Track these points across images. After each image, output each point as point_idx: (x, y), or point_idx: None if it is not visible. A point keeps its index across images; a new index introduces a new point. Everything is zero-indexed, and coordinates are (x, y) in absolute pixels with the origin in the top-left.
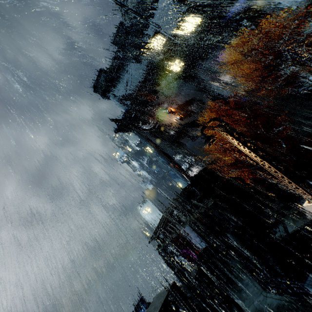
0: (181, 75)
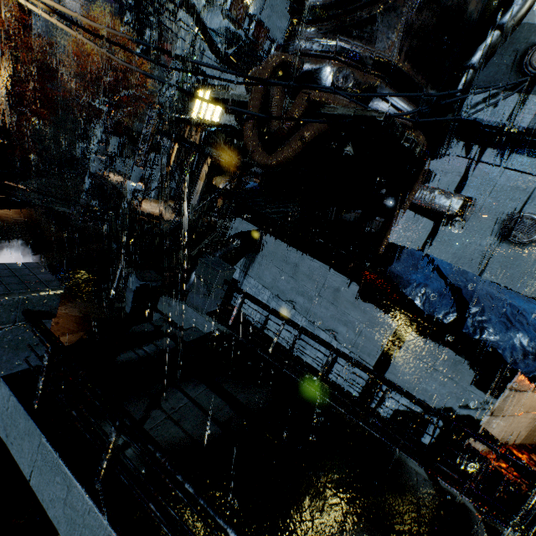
0: None
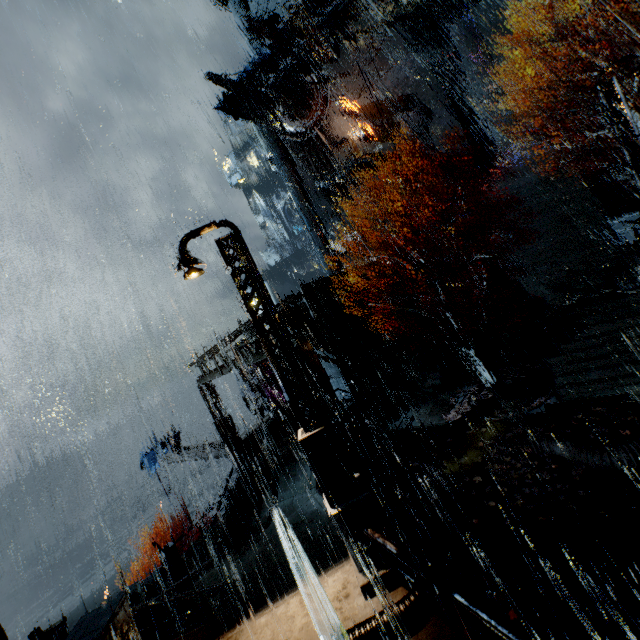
0: (410, 14)
